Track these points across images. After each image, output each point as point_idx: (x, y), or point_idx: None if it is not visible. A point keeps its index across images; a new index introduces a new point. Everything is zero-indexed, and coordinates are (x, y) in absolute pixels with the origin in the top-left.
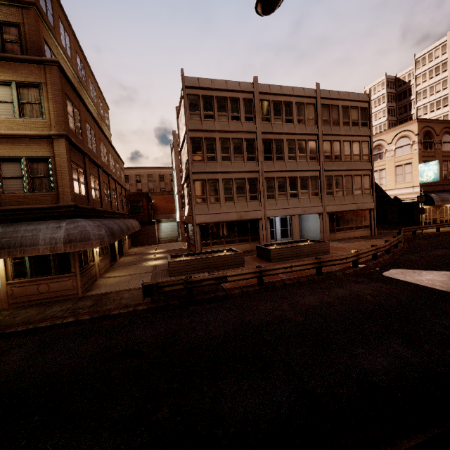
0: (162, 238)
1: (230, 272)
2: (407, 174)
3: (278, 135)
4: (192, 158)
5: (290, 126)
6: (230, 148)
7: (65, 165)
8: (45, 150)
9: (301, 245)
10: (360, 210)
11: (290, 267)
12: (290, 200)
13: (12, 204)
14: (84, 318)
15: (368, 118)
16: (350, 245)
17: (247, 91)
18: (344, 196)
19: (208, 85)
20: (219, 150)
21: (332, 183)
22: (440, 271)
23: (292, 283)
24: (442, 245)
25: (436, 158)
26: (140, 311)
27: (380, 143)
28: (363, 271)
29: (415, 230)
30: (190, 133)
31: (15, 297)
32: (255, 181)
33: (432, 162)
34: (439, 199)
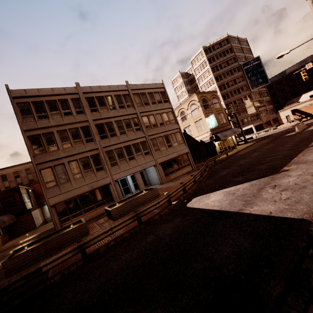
0: (49, 218)
1: (44, 261)
2: (202, 125)
3: (107, 119)
4: (33, 152)
5: (114, 112)
6: (69, 136)
7: None
8: None
9: (136, 198)
10: (181, 155)
11: (110, 229)
12: (130, 162)
13: None
14: None
15: (167, 97)
16: (177, 182)
17: (72, 93)
18: (167, 149)
19: (35, 93)
20: (58, 140)
21: (156, 143)
22: (221, 190)
23: (116, 243)
24: (227, 166)
25: (213, 113)
26: None
27: (182, 110)
28: (176, 206)
29: (214, 159)
30: (26, 132)
31: None
32: (97, 156)
33: (211, 115)
34: (222, 136)
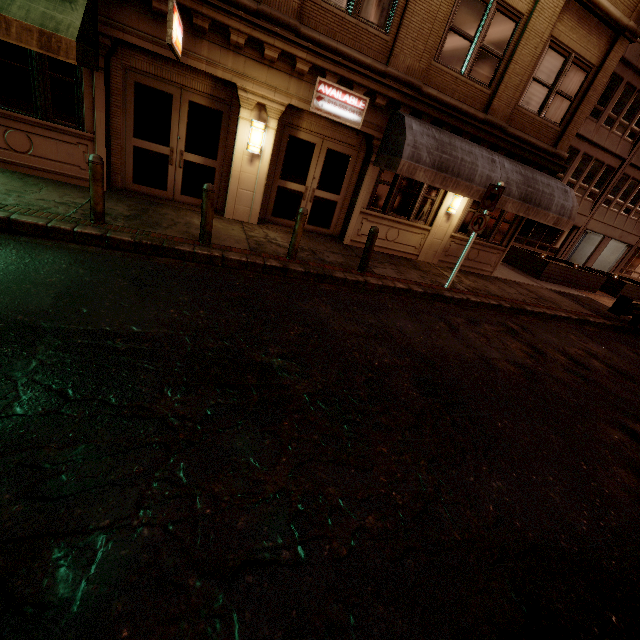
0: None
1: None
2: None
3: None
4: None
5: None
6: (626, 106)
7: (599, 90)
8: (597, 51)
9: None
10: None
11: None
12: (620, 215)
13: (515, 127)
14: (573, 317)
15: None
16: None
17: None
18: None
19: None
20: (612, 103)
21: None
22: None
23: None
24: None
25: None
26: (605, 326)
27: None
28: None
29: None
30: None
31: (446, 255)
32: (610, 172)
33: None
34: None
